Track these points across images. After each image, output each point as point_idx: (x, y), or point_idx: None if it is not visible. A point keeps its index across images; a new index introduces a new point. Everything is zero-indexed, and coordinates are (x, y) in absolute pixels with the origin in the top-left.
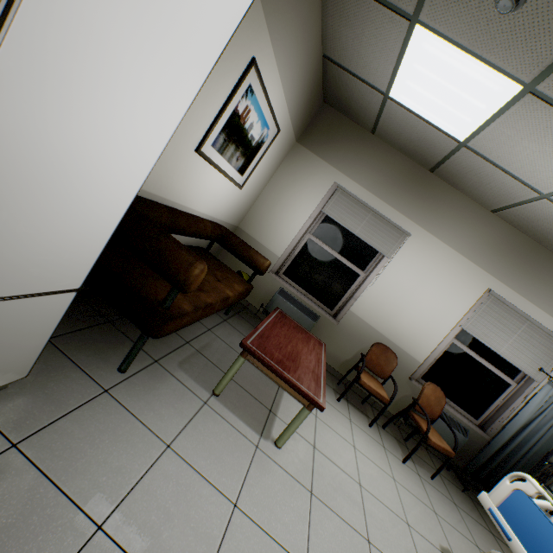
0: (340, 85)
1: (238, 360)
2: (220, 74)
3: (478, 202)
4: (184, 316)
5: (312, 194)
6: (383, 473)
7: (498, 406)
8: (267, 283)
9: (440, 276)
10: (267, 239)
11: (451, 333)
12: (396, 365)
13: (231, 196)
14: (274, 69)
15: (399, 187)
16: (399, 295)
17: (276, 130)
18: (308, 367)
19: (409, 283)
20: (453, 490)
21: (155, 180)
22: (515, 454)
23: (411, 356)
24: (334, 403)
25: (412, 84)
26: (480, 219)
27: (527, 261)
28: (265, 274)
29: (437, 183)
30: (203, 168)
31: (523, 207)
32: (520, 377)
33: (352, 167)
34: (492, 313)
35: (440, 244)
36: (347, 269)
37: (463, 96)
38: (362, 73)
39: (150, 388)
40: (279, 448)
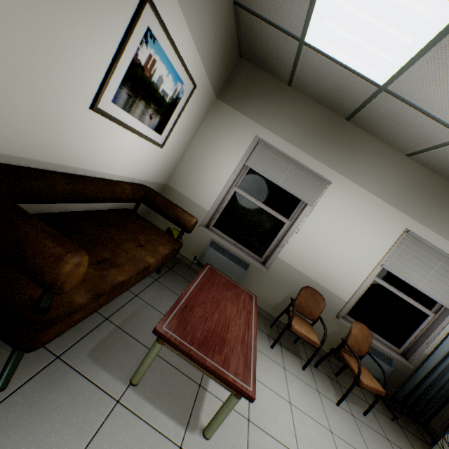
0: (253, 36)
1: (155, 347)
2: (102, 9)
3: (393, 147)
4: (74, 313)
5: (235, 149)
6: (320, 427)
7: (419, 335)
8: (198, 237)
9: (360, 220)
10: (195, 195)
11: (373, 272)
12: (324, 307)
13: (152, 156)
14: (177, 11)
15: (318, 136)
16: (323, 240)
17: (191, 85)
18: (237, 337)
19: (332, 228)
20: (384, 422)
21: (40, 144)
22: (438, 381)
23: (337, 296)
24: (268, 351)
25: (329, 23)
26: (396, 164)
27: (441, 200)
28: (196, 228)
29: (354, 131)
30: (108, 129)
31: (441, 150)
32: (437, 307)
33: (272, 120)
34: (411, 251)
35: (359, 189)
36: (273, 218)
37: (387, 30)
38: (275, 17)
39: (40, 403)
40: (208, 439)
